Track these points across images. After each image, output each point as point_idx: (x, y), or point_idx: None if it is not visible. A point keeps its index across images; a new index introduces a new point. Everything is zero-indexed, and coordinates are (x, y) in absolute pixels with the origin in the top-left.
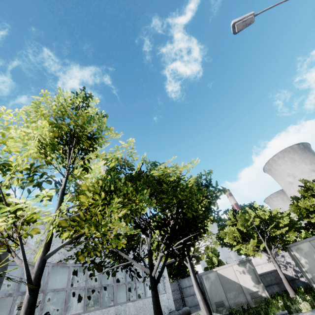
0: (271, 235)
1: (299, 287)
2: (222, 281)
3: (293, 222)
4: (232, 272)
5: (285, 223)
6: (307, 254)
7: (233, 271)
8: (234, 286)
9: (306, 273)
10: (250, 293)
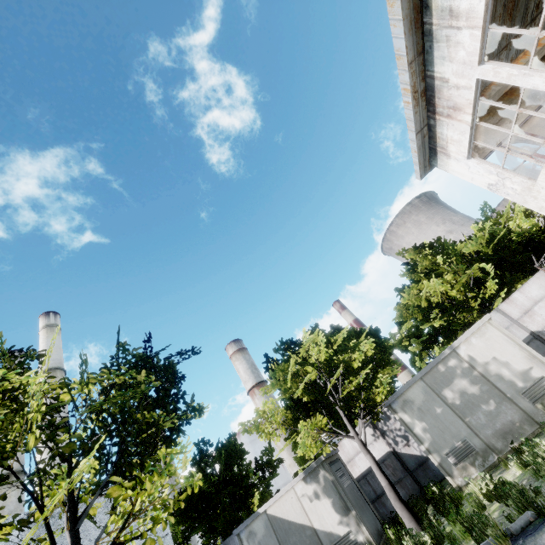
0: (342, 394)
1: (428, 486)
2: (280, 532)
3: (388, 346)
4: (295, 504)
5: (363, 357)
6: (424, 410)
7: (297, 500)
8: (302, 537)
9: (429, 455)
10: (335, 543)
